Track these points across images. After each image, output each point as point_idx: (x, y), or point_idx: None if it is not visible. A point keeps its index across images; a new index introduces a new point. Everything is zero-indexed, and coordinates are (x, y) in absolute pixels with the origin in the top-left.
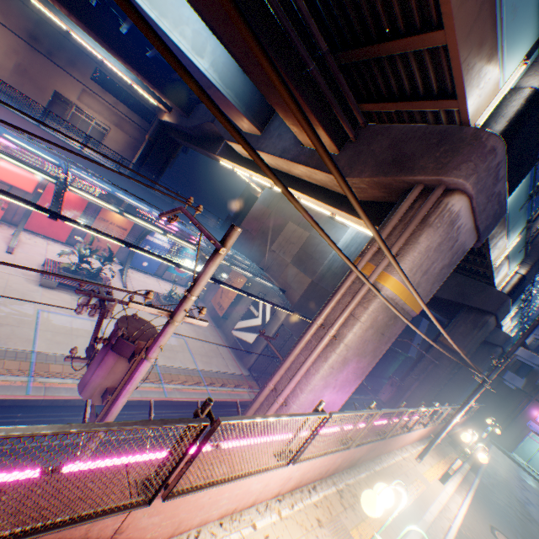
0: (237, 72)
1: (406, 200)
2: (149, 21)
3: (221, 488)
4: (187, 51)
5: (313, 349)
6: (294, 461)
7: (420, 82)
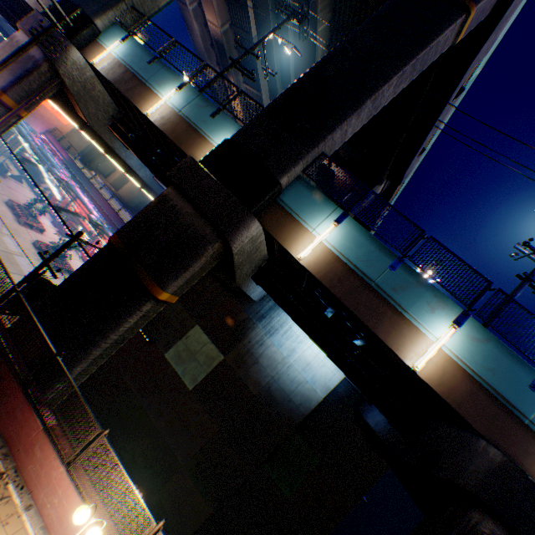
0: None
1: None
2: None
3: None
4: None
5: None
6: None
7: None
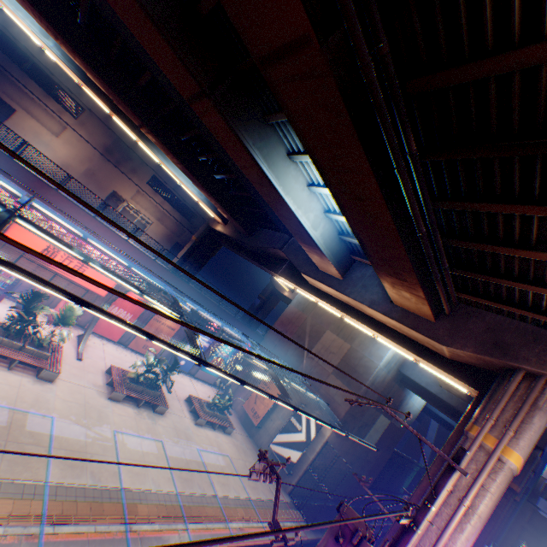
0: (335, 238)
1: (512, 380)
2: (286, 208)
3: None
4: (307, 227)
5: (450, 519)
6: None
7: (516, 296)
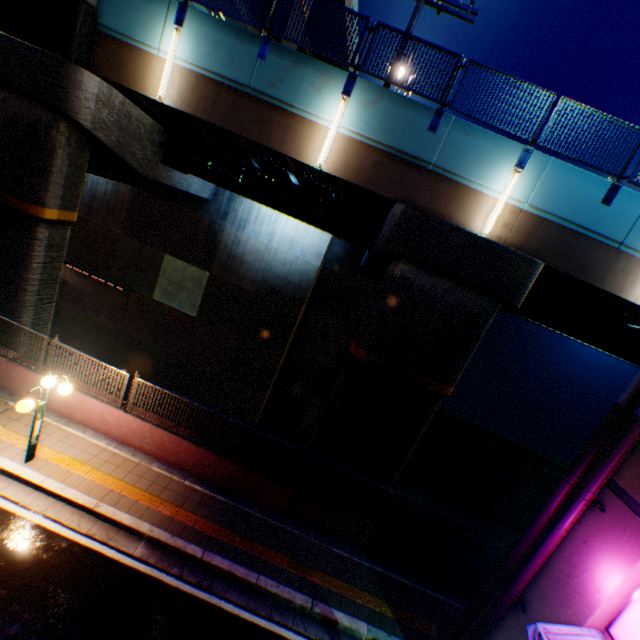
0: None
1: None
2: None
3: None
4: None
5: None
6: None
7: None
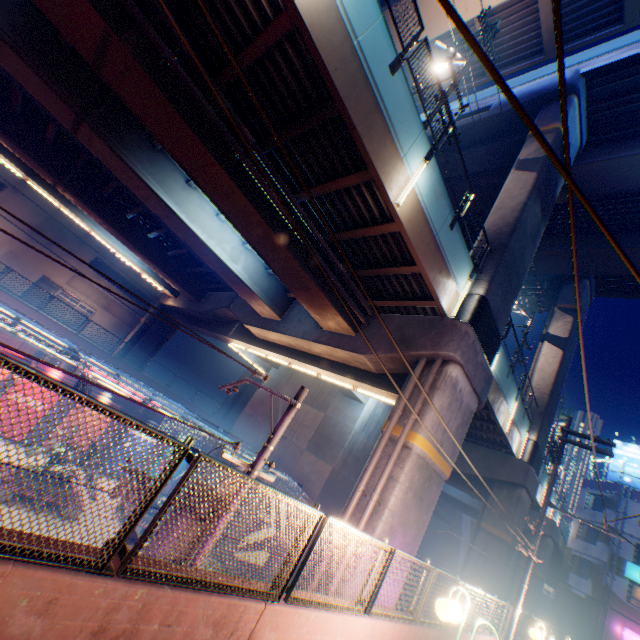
0: (263, 273)
1: (416, 369)
2: (198, 240)
3: (316, 620)
4: (226, 259)
5: (360, 519)
6: (369, 610)
7: (408, 289)
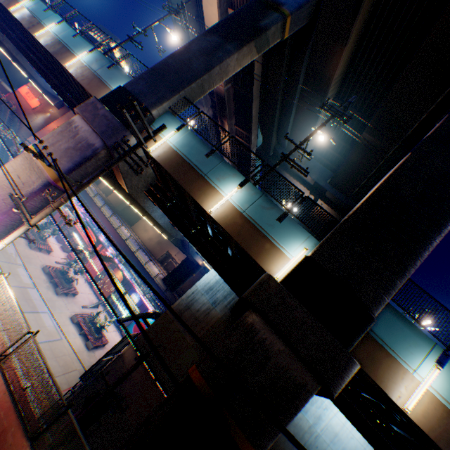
0: None
1: None
2: None
3: None
4: None
5: None
6: None
7: None
